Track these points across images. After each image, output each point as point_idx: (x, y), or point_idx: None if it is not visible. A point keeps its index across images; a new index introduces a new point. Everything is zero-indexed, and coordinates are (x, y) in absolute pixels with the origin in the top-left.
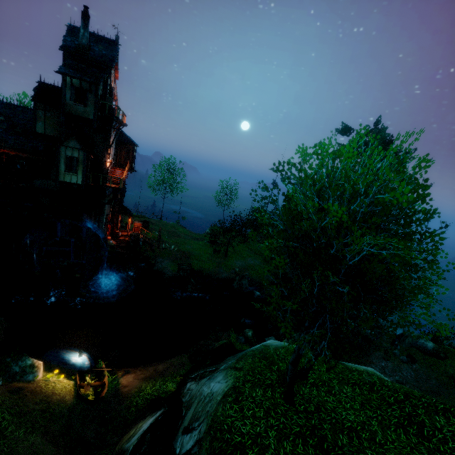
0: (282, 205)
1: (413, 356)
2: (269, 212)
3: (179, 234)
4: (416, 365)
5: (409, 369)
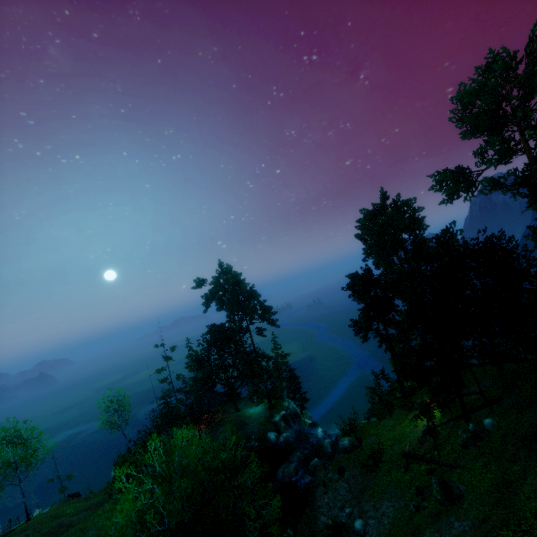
0: (189, 370)
1: (341, 467)
2: (179, 390)
3: (69, 522)
4: (346, 473)
5: (343, 484)
